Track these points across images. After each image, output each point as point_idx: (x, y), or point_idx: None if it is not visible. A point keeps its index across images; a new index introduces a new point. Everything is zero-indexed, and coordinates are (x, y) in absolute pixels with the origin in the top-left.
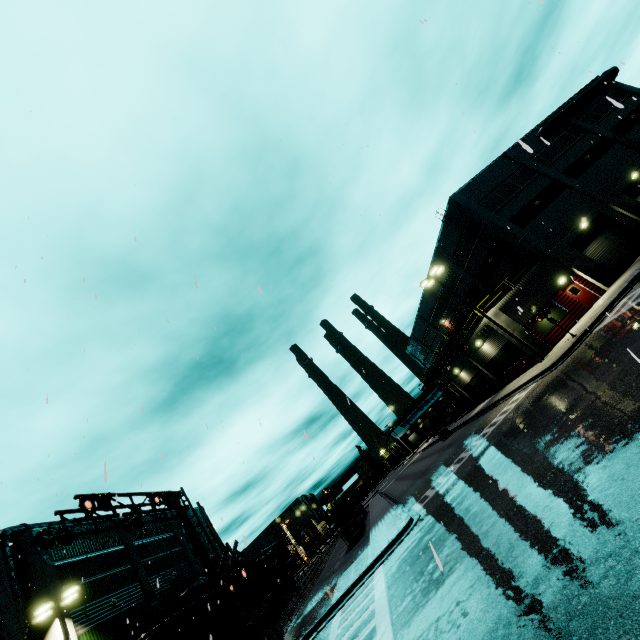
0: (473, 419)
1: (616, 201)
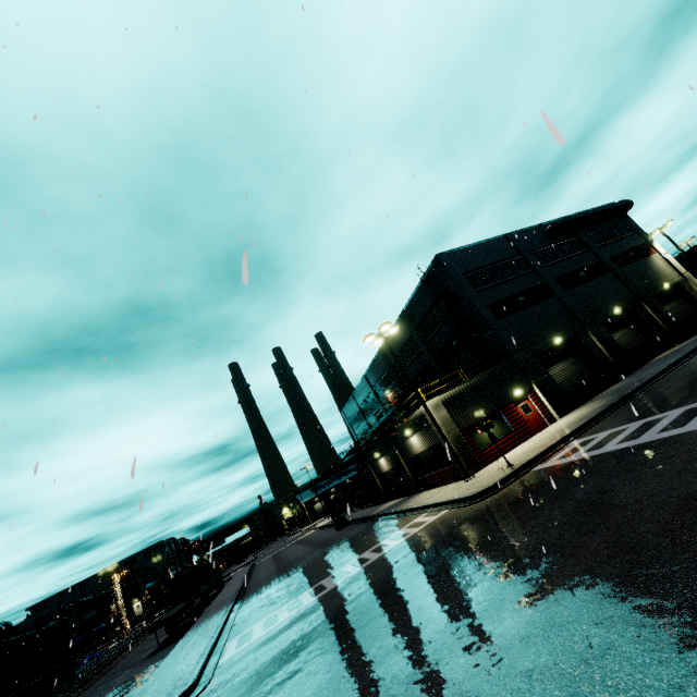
0: (373, 519)
1: (594, 329)
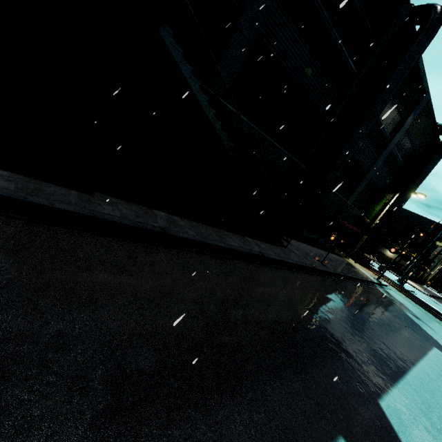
0: None
1: None
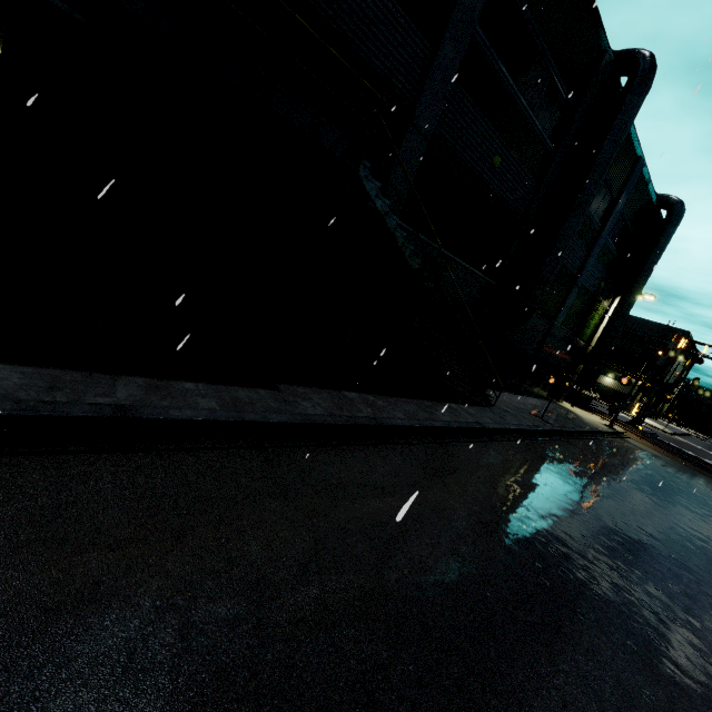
0: None
1: None
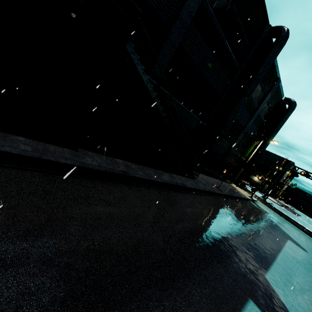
0: None
1: None
